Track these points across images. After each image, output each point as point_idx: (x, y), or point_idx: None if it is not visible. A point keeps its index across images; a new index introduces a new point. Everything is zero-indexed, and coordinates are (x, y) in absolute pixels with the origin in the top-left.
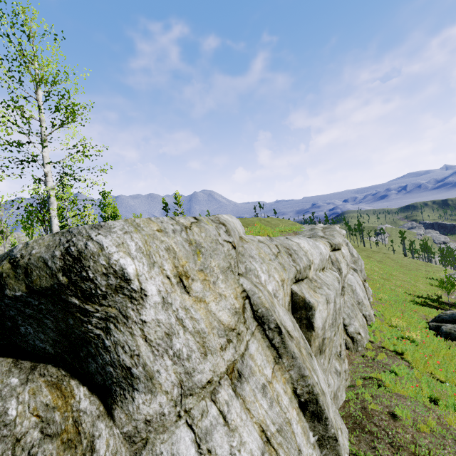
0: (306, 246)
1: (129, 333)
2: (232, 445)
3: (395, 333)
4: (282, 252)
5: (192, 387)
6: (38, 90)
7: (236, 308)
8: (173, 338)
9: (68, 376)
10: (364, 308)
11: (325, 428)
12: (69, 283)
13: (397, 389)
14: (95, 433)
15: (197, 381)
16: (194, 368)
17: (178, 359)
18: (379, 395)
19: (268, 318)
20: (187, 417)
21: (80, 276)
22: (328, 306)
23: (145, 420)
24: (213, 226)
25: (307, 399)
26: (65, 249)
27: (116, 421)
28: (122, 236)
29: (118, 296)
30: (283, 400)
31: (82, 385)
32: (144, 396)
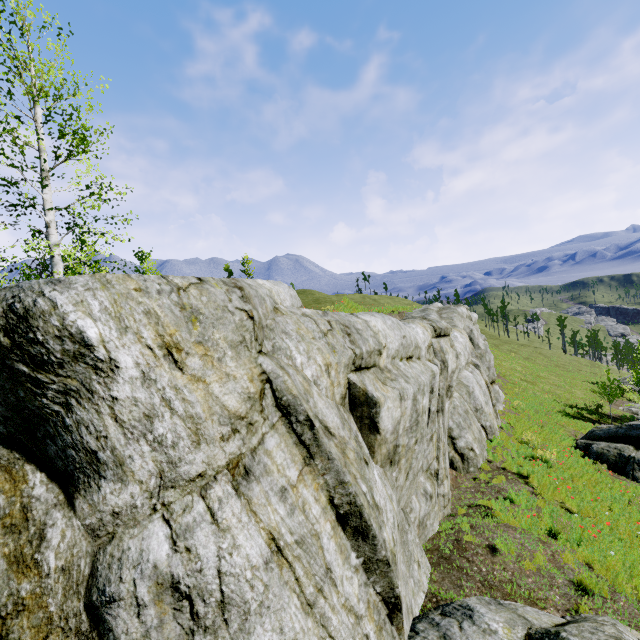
0: (380, 325)
1: (95, 410)
2: (221, 547)
3: (523, 450)
4: (336, 330)
5: (176, 479)
6: (36, 106)
7: (250, 392)
8: (155, 421)
9: (23, 460)
10: (484, 417)
11: (374, 549)
12: (13, 346)
13: (507, 519)
14: (47, 522)
15: (183, 473)
16: (180, 458)
17: (159, 445)
18: (482, 525)
19: (296, 408)
20: (164, 511)
21: (27, 338)
22: (403, 403)
23: (113, 512)
24: (222, 289)
25: (348, 511)
26: (8, 305)
27: (77, 512)
28: (82, 293)
29: (79, 366)
30: (312, 509)
31: (40, 471)
32: (113, 485)
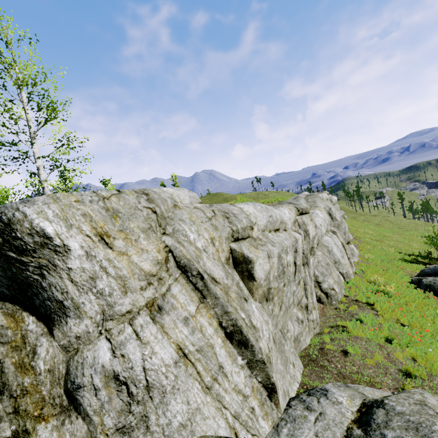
0: (251, 210)
1: (59, 277)
2: (144, 353)
3: (371, 287)
4: (218, 216)
5: (113, 315)
6: (22, 92)
7: (158, 259)
8: (97, 281)
9: (21, 310)
10: (341, 267)
11: (253, 354)
12: (4, 242)
13: (356, 332)
14: (37, 344)
15: (117, 311)
16: (115, 302)
17: (101, 295)
18: (339, 338)
19: (190, 267)
20: (107, 334)
21: (11, 236)
22: (271, 260)
23: (76, 336)
24: (134, 196)
25: (232, 330)
26: None
27: (55, 337)
28: (41, 207)
29: (45, 250)
30: (207, 330)
31: (32, 316)
32: (75, 320)
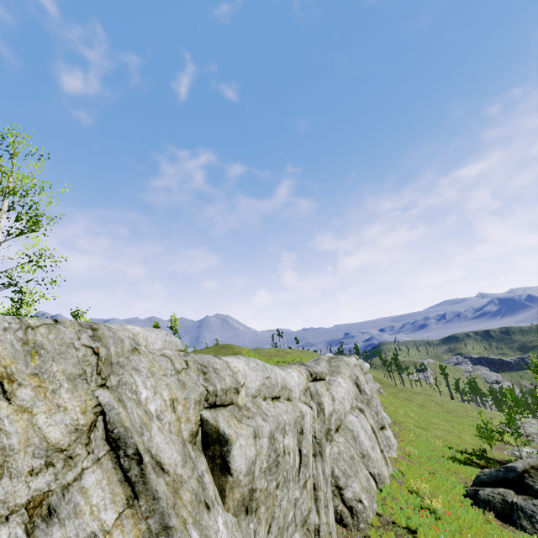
0: (241, 366)
1: None
2: None
3: (413, 500)
4: (192, 369)
5: None
6: (5, 200)
7: (79, 424)
8: None
9: None
10: (371, 464)
11: None
12: None
13: None
14: None
15: None
16: None
17: None
18: None
19: (126, 441)
20: None
21: None
22: (258, 441)
23: None
24: (74, 329)
25: None
26: None
27: None
28: None
29: None
30: None
31: None
32: None
